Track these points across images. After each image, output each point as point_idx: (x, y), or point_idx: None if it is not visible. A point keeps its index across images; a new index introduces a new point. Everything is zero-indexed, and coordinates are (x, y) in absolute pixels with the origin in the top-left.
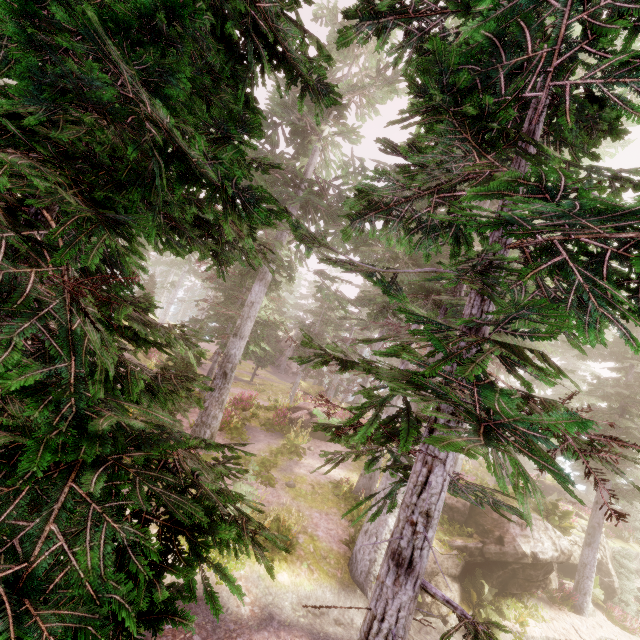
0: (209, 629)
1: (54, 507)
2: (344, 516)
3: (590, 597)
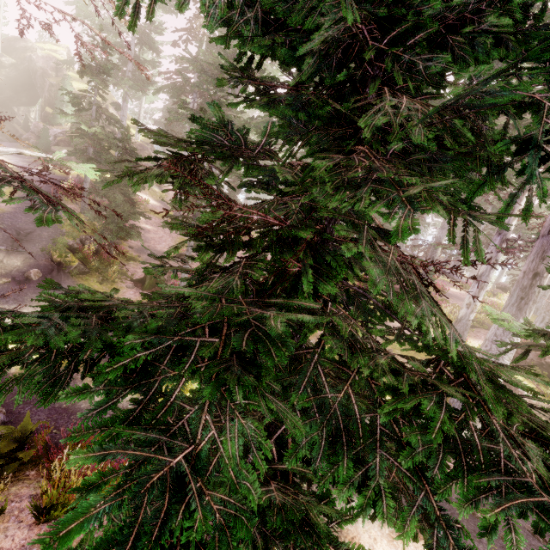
0: None
1: (500, 435)
2: None
3: None
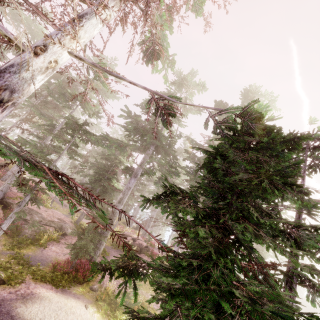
0: None
1: None
2: None
3: None
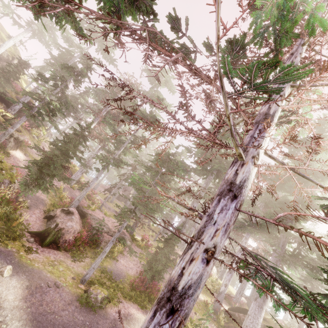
0: None
1: None
2: None
3: None
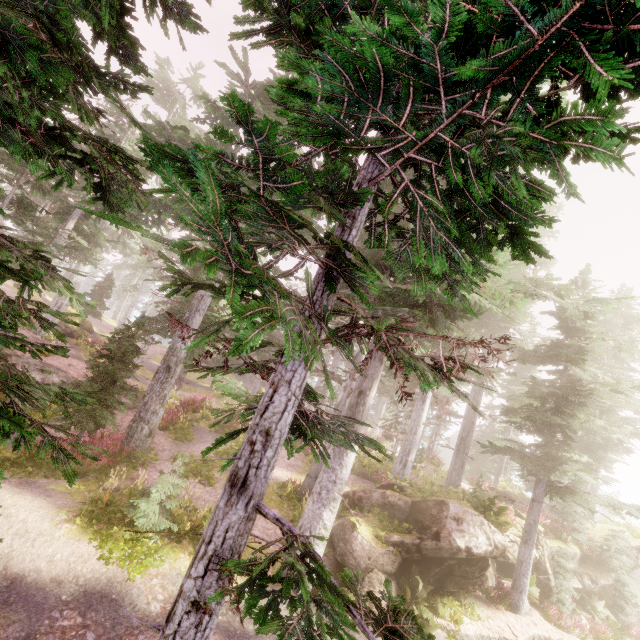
0: (108, 626)
1: None
2: (205, 454)
3: (526, 595)
